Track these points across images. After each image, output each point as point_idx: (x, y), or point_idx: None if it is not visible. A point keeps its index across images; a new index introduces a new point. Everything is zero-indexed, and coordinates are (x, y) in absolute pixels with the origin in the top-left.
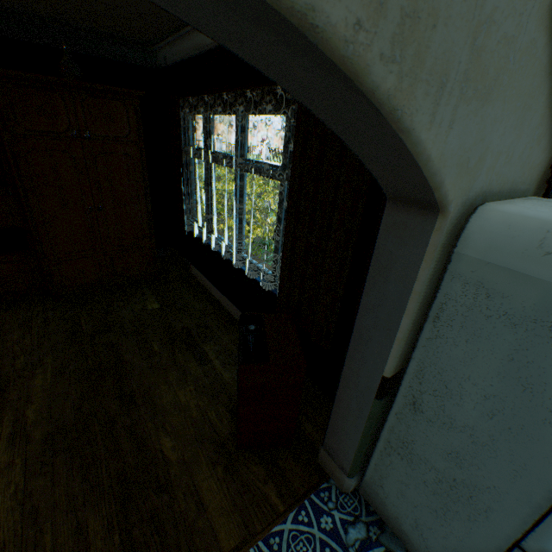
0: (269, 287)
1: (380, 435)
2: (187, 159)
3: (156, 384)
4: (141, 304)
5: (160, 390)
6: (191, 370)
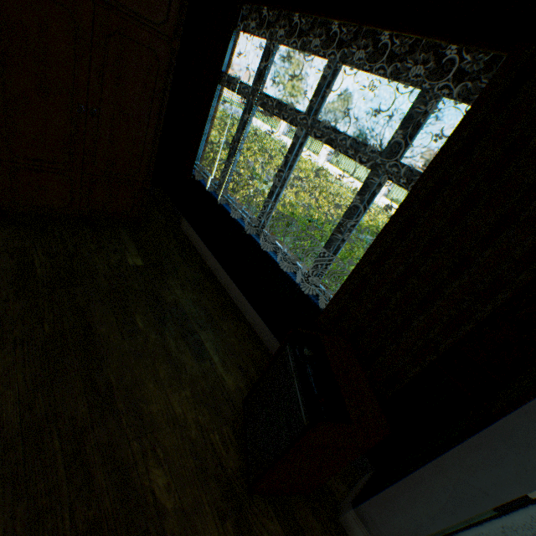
0: (303, 287)
1: (458, 533)
2: (217, 87)
3: (142, 380)
4: (119, 255)
5: (148, 390)
6: (187, 366)
